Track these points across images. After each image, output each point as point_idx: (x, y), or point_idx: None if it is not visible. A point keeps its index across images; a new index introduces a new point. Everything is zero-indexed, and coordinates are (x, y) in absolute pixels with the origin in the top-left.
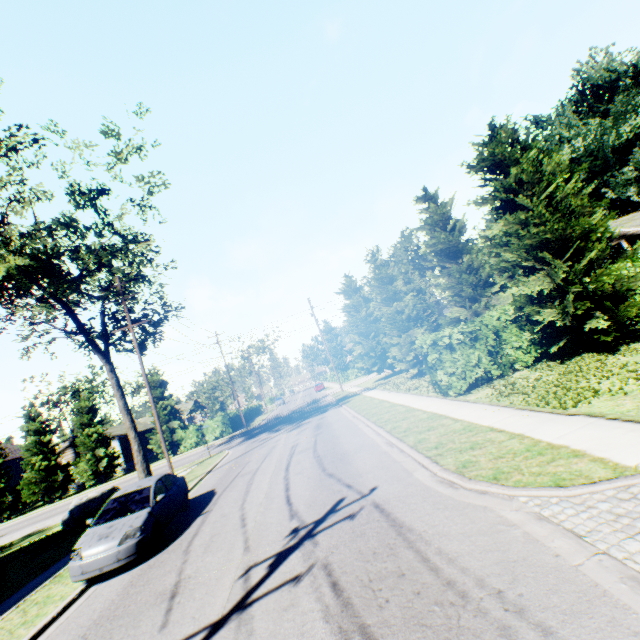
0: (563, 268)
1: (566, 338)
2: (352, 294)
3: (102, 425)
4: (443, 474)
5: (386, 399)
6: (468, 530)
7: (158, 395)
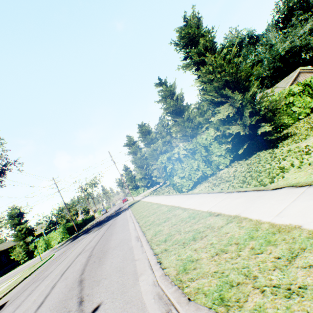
0: (239, 98)
1: (247, 143)
2: (132, 145)
3: None
4: (162, 285)
5: (150, 201)
6: None
7: (16, 222)
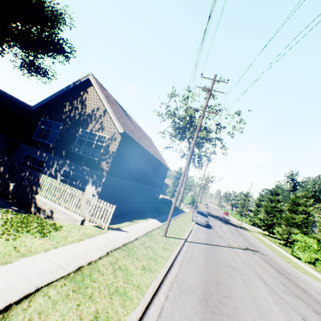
0: None
1: None
2: (274, 194)
3: None
4: (288, 264)
5: (267, 241)
6: (291, 271)
7: (178, 177)
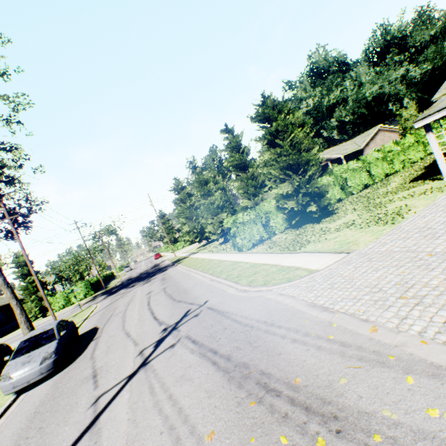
0: (297, 180)
1: (299, 216)
2: (180, 191)
3: None
4: (241, 287)
5: (206, 257)
6: (253, 306)
7: (25, 272)
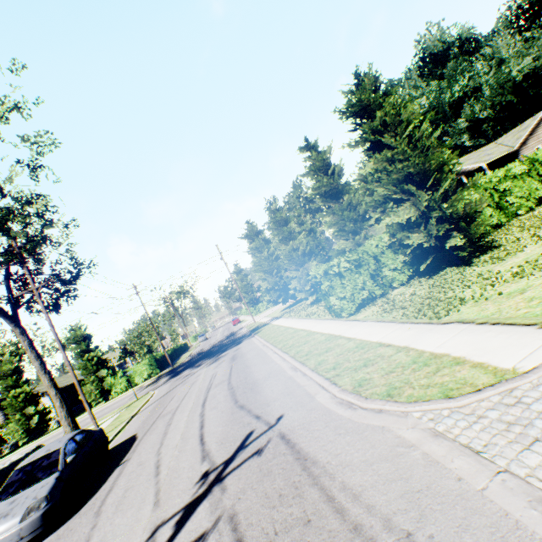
0: (425, 197)
1: (432, 257)
2: (254, 238)
3: (29, 384)
4: (342, 395)
5: (290, 326)
6: (370, 457)
7: (83, 349)
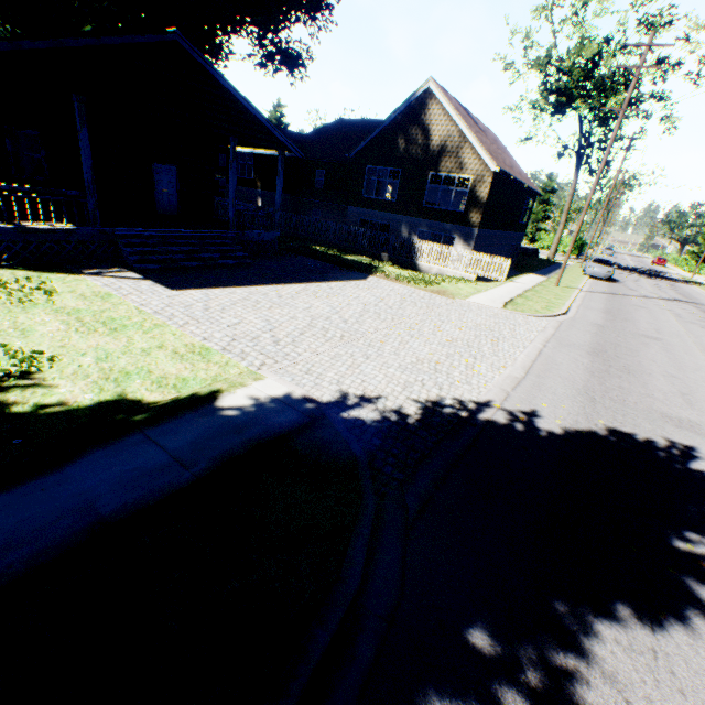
0: None
1: None
2: None
3: None
4: None
5: None
6: None
7: (544, 199)
